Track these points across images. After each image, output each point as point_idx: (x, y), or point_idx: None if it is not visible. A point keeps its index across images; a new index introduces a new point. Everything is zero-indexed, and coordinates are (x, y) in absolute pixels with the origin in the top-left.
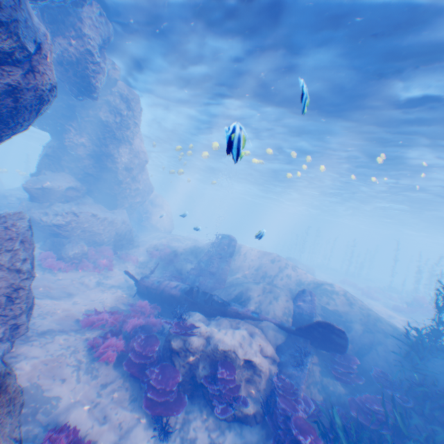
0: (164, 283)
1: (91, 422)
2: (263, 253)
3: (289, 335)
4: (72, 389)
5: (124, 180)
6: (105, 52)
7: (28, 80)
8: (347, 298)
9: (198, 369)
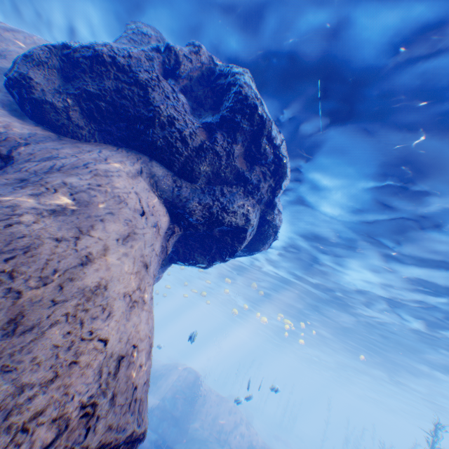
0: None
1: None
2: (222, 399)
3: None
4: None
5: None
6: None
7: (154, 282)
8: None
9: None
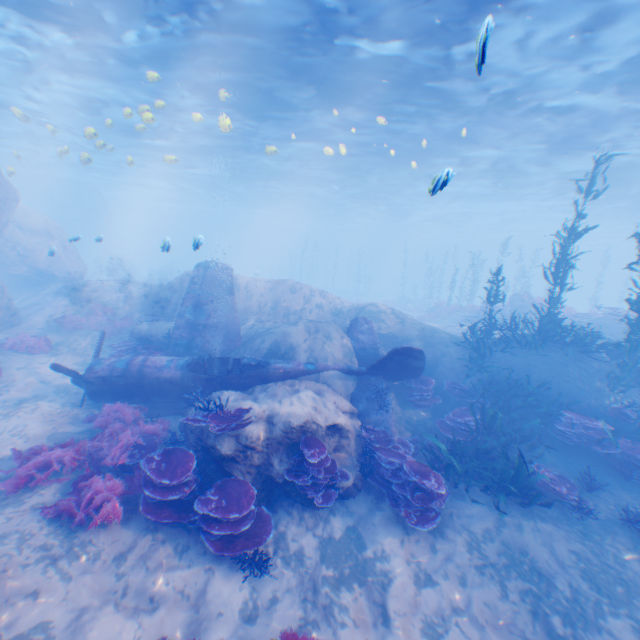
0: (142, 364)
1: (135, 622)
2: (277, 283)
3: (360, 378)
4: (64, 598)
5: None
6: None
7: None
8: (399, 317)
9: (271, 464)
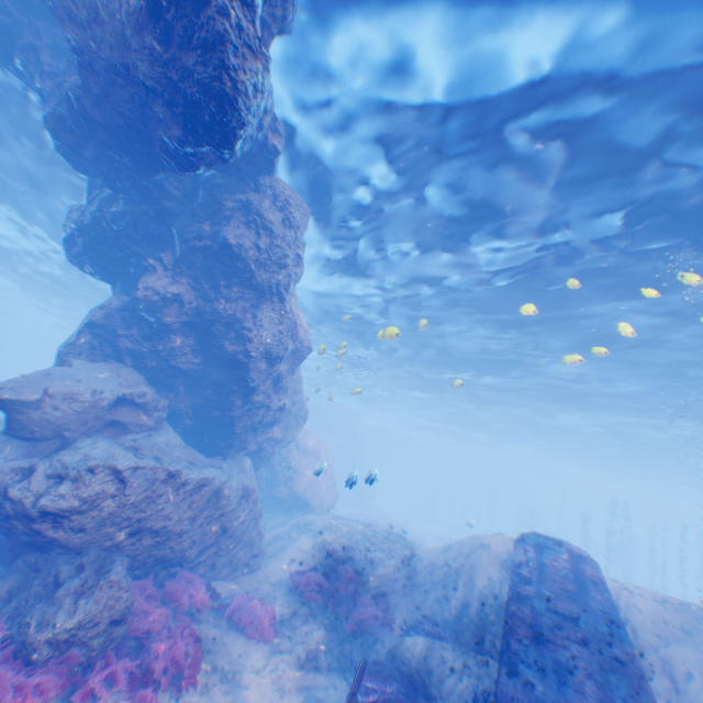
0: None
1: None
2: (691, 613)
3: None
4: None
5: (258, 382)
6: (267, 42)
7: None
8: None
9: None
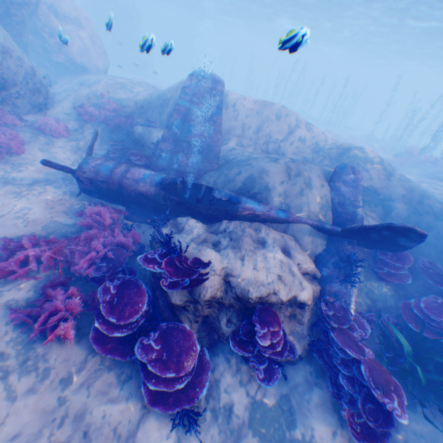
0: (122, 175)
1: None
2: (263, 106)
3: (330, 239)
4: (3, 423)
5: None
6: None
7: None
8: (386, 169)
9: (220, 324)
